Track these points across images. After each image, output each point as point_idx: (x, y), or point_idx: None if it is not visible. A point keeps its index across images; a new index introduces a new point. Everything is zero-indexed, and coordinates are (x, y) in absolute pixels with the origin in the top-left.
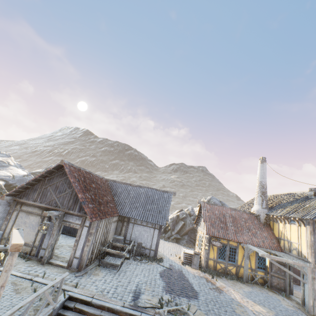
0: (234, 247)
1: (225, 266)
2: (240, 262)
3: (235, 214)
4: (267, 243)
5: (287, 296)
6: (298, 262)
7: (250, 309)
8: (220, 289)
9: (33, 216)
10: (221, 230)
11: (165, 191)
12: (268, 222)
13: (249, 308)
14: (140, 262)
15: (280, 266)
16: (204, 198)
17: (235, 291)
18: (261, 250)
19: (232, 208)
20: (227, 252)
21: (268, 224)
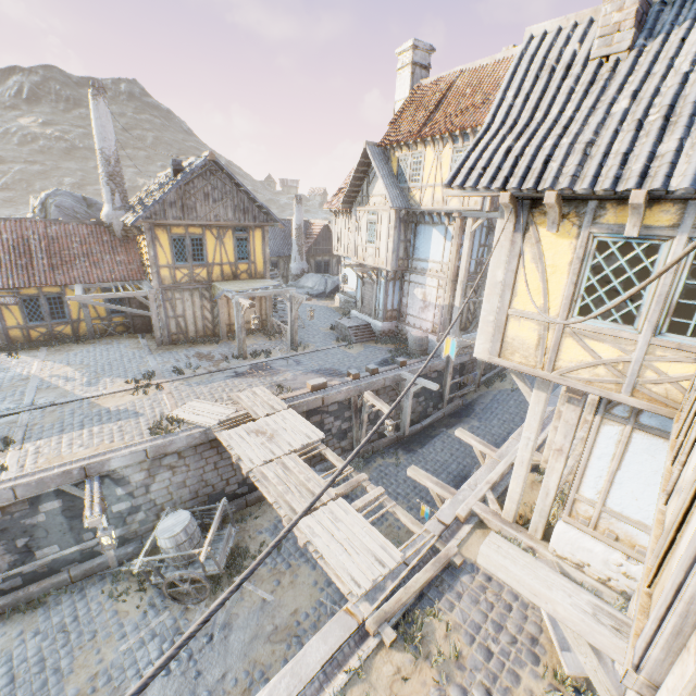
0: (57, 296)
1: (49, 330)
2: (77, 315)
3: (59, 232)
4: (121, 272)
5: (152, 336)
6: (135, 293)
7: (40, 378)
8: (8, 369)
9: None
10: (20, 273)
11: None
12: (132, 235)
13: (39, 378)
14: None
15: (107, 307)
16: (35, 198)
17: (44, 362)
18: (82, 291)
19: (51, 220)
20: (44, 307)
21: (133, 239)
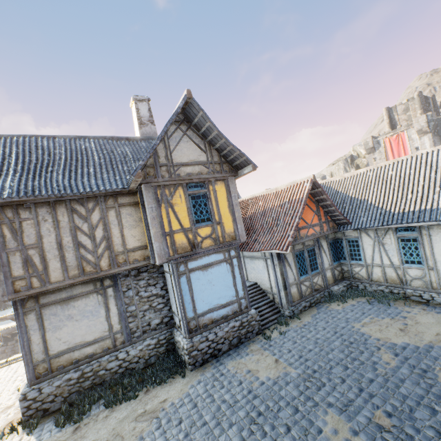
0: None
1: None
2: None
3: None
4: None
5: None
6: None
7: None
8: None
9: None
10: None
11: None
12: None
13: None
14: (3, 310)
15: None
16: None
17: None
18: None
19: None
20: None
21: None
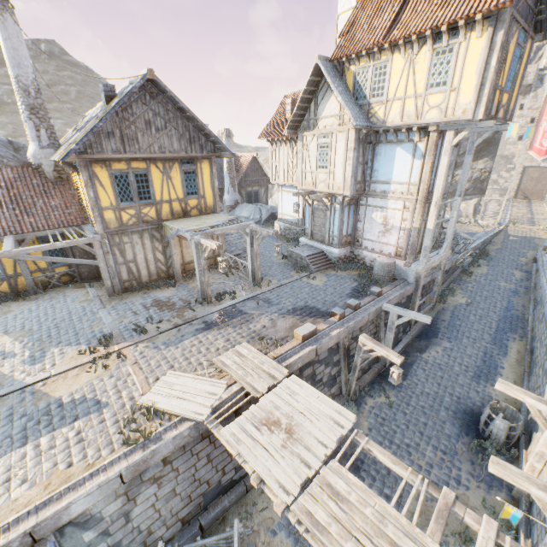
0: None
1: None
2: (12, 270)
3: None
4: (58, 218)
5: (101, 284)
6: (77, 241)
7: None
8: None
9: None
10: None
11: None
12: (65, 176)
13: None
14: None
15: (45, 260)
16: None
17: None
18: (12, 244)
19: None
20: None
21: (67, 180)
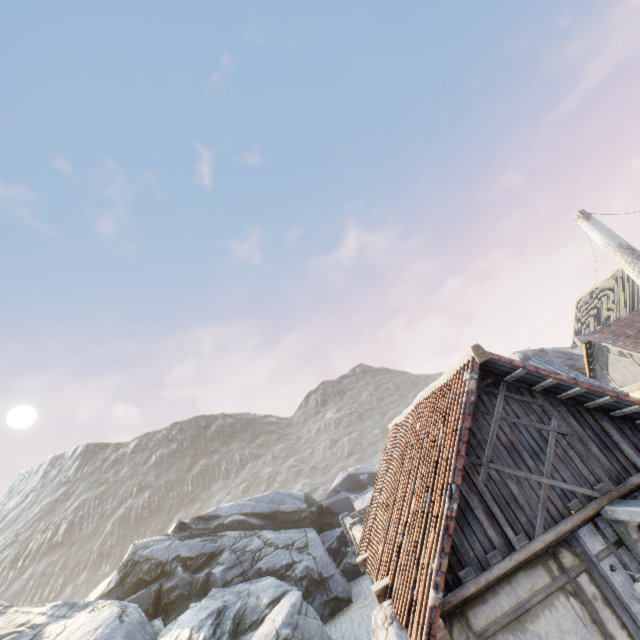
0: None
1: None
2: None
3: None
4: None
5: None
6: None
7: None
8: None
9: (541, 615)
10: None
11: (524, 360)
12: None
13: None
14: None
15: None
16: None
17: None
18: None
19: (633, 313)
20: None
21: None
